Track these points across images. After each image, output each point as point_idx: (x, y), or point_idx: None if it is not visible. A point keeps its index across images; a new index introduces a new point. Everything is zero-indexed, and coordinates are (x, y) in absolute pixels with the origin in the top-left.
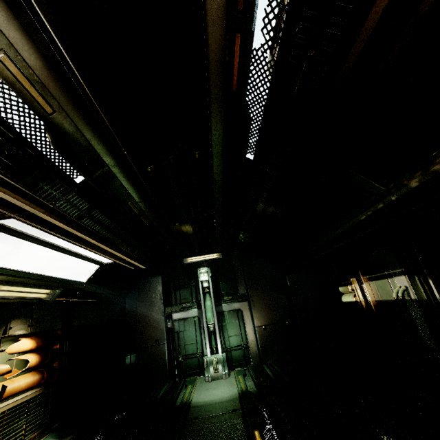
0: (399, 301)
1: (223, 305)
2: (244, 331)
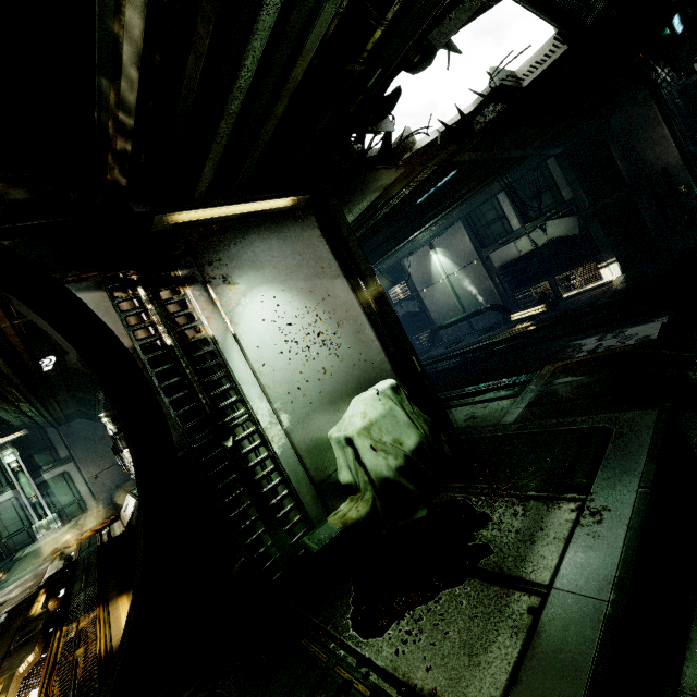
0: None
1: (45, 475)
2: (75, 488)
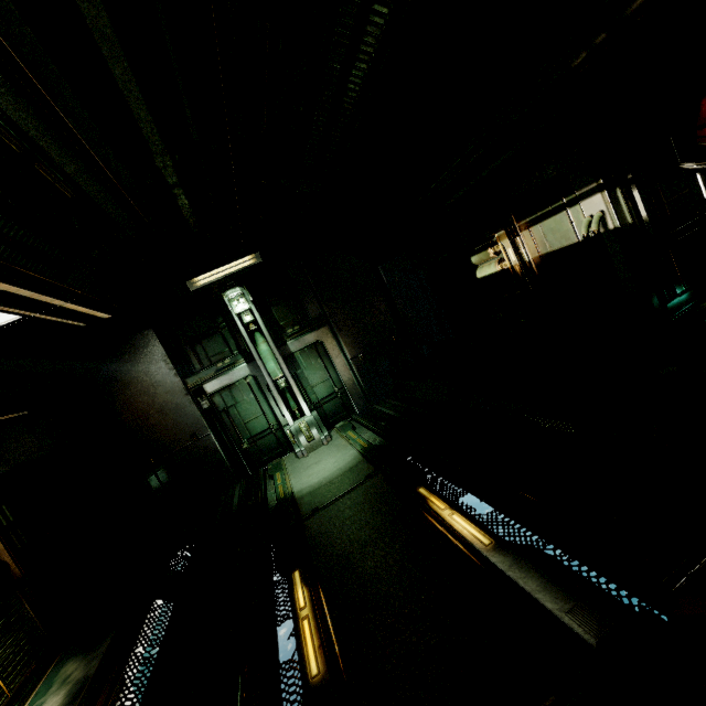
0: (590, 239)
1: (290, 344)
2: (334, 372)
